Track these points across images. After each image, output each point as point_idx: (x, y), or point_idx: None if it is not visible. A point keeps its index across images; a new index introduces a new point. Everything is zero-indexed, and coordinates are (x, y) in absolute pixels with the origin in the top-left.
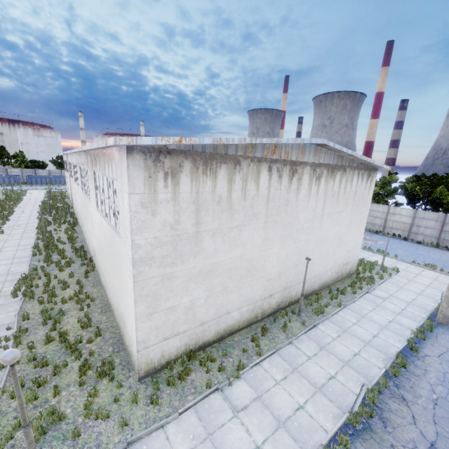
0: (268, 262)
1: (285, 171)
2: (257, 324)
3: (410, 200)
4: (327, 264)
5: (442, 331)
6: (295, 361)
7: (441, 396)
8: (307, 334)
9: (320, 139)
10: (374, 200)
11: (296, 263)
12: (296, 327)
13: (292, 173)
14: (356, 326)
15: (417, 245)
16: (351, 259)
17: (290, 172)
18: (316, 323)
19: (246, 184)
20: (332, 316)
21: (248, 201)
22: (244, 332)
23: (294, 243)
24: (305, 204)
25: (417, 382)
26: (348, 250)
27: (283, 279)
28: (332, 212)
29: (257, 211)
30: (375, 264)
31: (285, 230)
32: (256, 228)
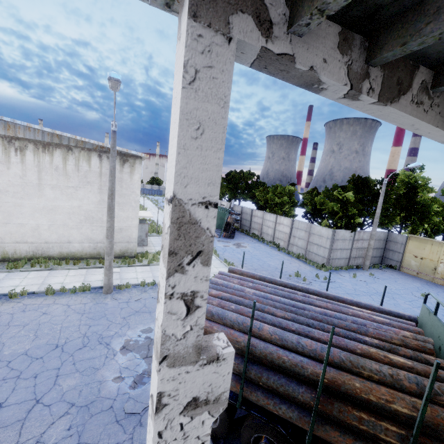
0: None
1: None
2: None
3: (307, 213)
4: (70, 235)
5: (87, 295)
6: None
7: None
8: None
9: None
10: (273, 210)
11: (5, 221)
12: None
13: None
14: (20, 279)
15: (282, 254)
16: (122, 241)
17: None
18: None
19: None
20: (20, 272)
21: None
22: None
23: None
24: (4, 170)
25: None
26: None
27: None
28: (59, 185)
29: None
30: None
31: None
32: None
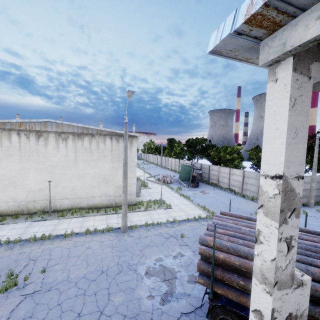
0: (27, 180)
1: (32, 135)
2: (23, 215)
3: (253, 165)
4: (93, 192)
5: (111, 234)
6: (3, 228)
7: (31, 252)
8: (35, 222)
9: (47, 119)
10: (226, 164)
11: (56, 185)
12: (37, 219)
13: (39, 136)
14: (67, 224)
15: (239, 198)
16: None
17: (36, 136)
18: (48, 218)
19: (2, 140)
20: (66, 219)
21: (5, 148)
22: (9, 217)
23: (50, 173)
24: (55, 152)
25: (35, 246)
26: (118, 186)
27: (44, 193)
28: (87, 159)
29: (12, 153)
30: (163, 202)
31: (40, 165)
32: (13, 161)
